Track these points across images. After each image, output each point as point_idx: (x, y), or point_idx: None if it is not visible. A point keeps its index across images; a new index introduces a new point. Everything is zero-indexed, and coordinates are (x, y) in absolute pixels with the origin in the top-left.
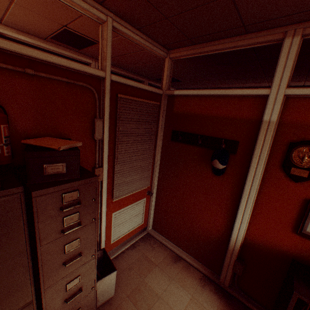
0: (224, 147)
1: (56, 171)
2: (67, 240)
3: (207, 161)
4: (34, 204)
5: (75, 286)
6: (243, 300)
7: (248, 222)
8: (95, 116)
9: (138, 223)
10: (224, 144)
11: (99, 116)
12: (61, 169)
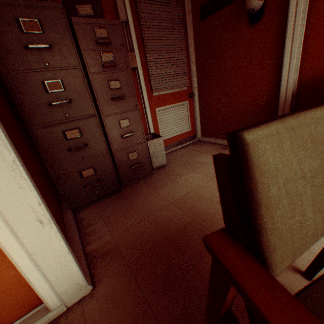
0: None
1: (86, 13)
2: (109, 79)
3: (241, 16)
4: (75, 30)
5: (127, 128)
6: None
7: (299, 60)
8: None
9: (185, 129)
10: None
11: None
12: (89, 12)
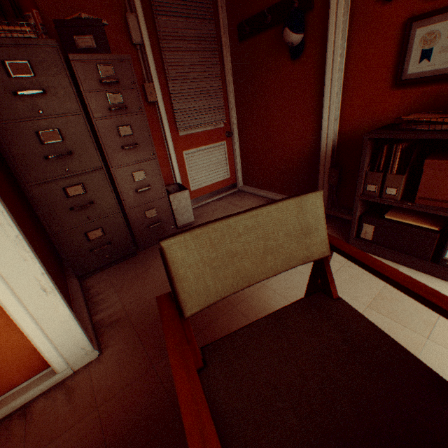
0: (297, 6)
1: (87, 46)
2: (119, 124)
3: (282, 47)
4: (74, 69)
5: (143, 181)
6: (343, 216)
7: (339, 109)
8: (126, 13)
9: (223, 176)
10: (297, 1)
11: (130, 12)
12: (91, 44)
